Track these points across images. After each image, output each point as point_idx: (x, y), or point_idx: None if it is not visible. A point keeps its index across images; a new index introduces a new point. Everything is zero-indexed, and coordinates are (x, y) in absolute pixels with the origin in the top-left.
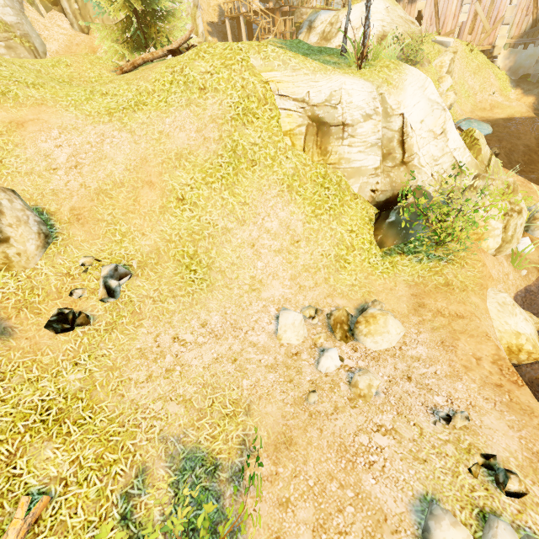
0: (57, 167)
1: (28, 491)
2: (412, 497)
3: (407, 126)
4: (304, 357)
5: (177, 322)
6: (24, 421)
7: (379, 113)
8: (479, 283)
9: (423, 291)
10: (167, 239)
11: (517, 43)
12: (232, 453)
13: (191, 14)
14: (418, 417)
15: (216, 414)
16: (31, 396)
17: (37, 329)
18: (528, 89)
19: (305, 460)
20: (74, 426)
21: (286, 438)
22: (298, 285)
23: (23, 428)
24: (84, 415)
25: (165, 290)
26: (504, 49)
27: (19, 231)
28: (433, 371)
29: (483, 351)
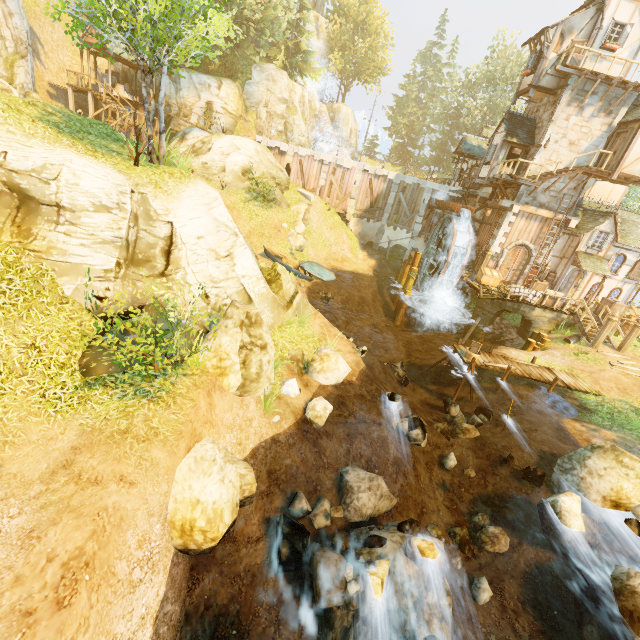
0: None
1: None
2: None
3: (177, 237)
4: None
5: None
6: None
7: (126, 209)
8: (179, 430)
9: (90, 442)
10: None
11: (362, 215)
12: None
13: (7, 58)
14: None
15: None
16: None
17: None
18: (372, 254)
19: None
20: None
21: None
22: None
23: None
24: None
25: None
26: (354, 217)
27: None
28: None
29: (70, 543)
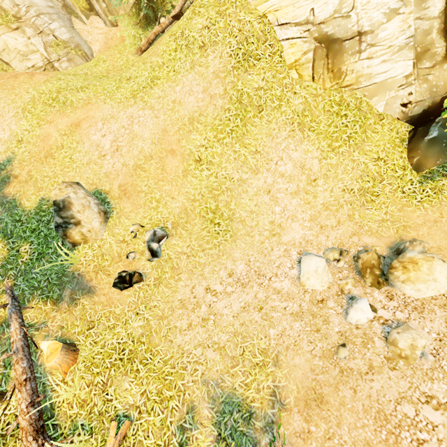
0: (105, 153)
1: (117, 413)
2: None
3: None
4: (330, 305)
5: (208, 274)
6: (109, 359)
7: (409, 2)
8: None
9: None
10: (191, 199)
11: None
12: (264, 403)
13: None
14: None
15: (247, 363)
16: (111, 339)
17: (109, 287)
18: None
19: (338, 422)
20: (141, 365)
21: (316, 395)
22: (319, 225)
23: (109, 364)
24: (146, 356)
25: (195, 245)
26: None
27: (85, 214)
28: None
29: None
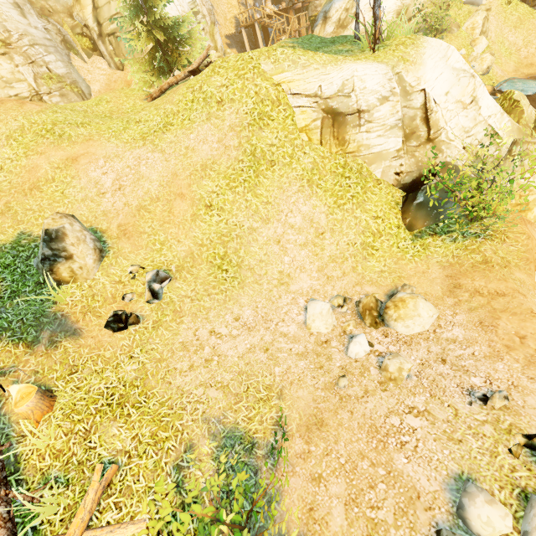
0: (105, 191)
1: (101, 461)
2: (446, 476)
3: (430, 101)
4: (333, 344)
5: (213, 318)
6: (95, 405)
7: (396, 93)
8: (524, 257)
9: (458, 272)
10: (199, 244)
11: None
12: (266, 433)
13: (209, 32)
14: (452, 398)
15: (251, 398)
16: (98, 384)
17: (99, 329)
18: None
19: (336, 440)
20: (133, 409)
21: (317, 419)
22: (326, 275)
23: (94, 410)
24: (140, 400)
25: (201, 289)
26: None
27: (80, 248)
28: (470, 353)
29: (528, 329)
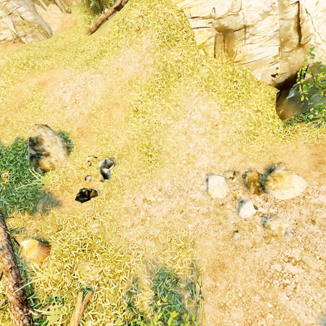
0: (66, 105)
1: (81, 287)
2: (320, 313)
3: (302, 12)
4: (228, 207)
5: (144, 190)
6: (74, 250)
7: (276, 7)
8: None
9: (322, 151)
10: (131, 138)
11: None
12: (185, 272)
13: None
14: (323, 253)
15: (174, 247)
16: (75, 237)
17: (72, 201)
18: None
19: (234, 279)
20: (98, 253)
21: (220, 263)
22: (219, 155)
23: (74, 254)
24: (102, 247)
25: (135, 170)
26: None
27: (53, 148)
28: None
29: None
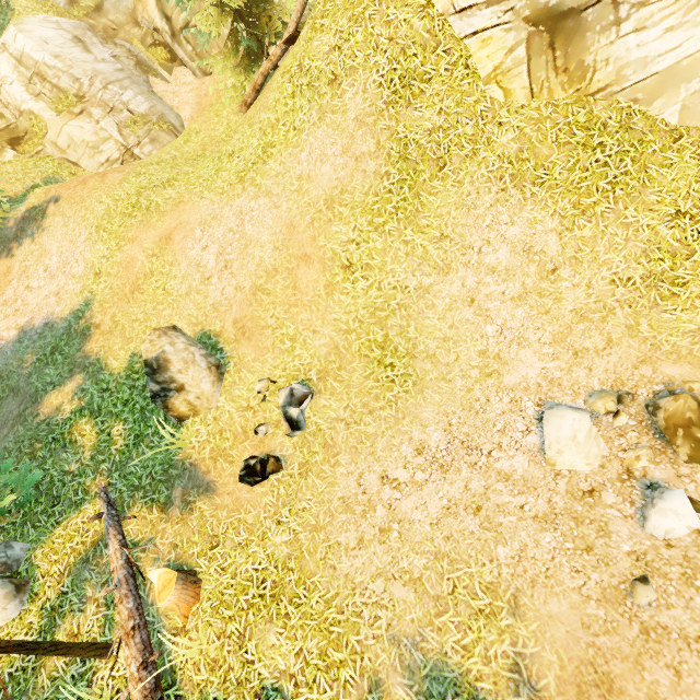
0: (210, 275)
1: (262, 684)
2: None
3: None
4: (608, 500)
5: (382, 452)
6: (245, 595)
7: None
8: None
9: None
10: (344, 330)
11: None
12: (499, 684)
13: None
14: None
15: (463, 609)
16: (245, 564)
17: (235, 481)
18: None
19: None
20: (291, 606)
21: (599, 675)
22: (570, 350)
23: (245, 603)
24: (298, 592)
25: (357, 404)
26: None
27: (190, 374)
28: None
29: None
